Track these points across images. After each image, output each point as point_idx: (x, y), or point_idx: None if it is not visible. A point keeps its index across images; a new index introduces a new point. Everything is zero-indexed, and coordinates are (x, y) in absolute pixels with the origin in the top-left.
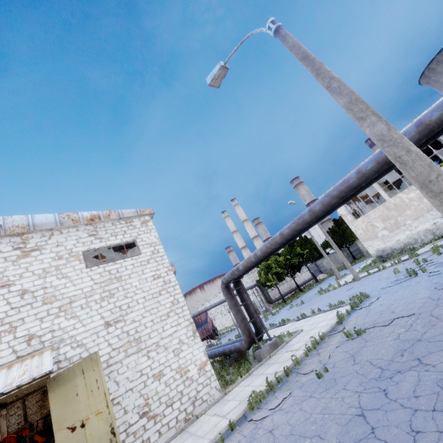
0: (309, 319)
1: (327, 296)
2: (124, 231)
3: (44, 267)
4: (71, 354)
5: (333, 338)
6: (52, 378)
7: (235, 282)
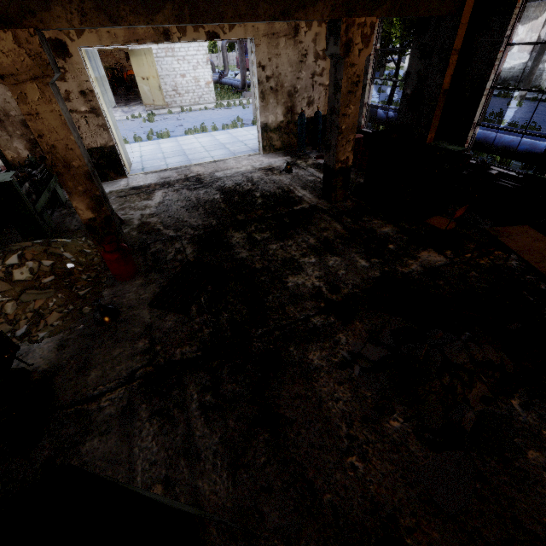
0: None
1: None
2: None
3: None
4: None
5: None
6: (130, 50)
7: None
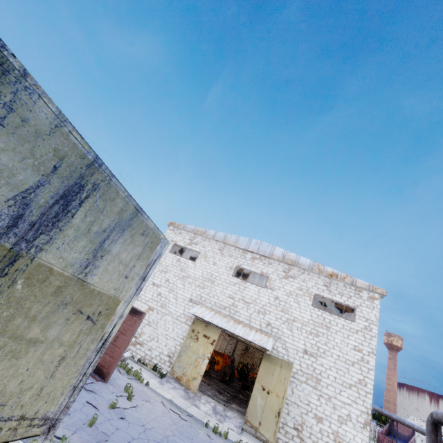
0: None
1: None
2: (350, 296)
3: (291, 290)
4: (280, 350)
5: None
6: (267, 354)
7: None
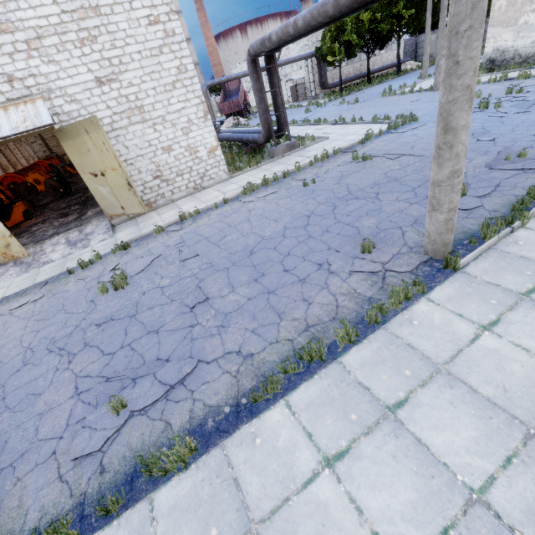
0: (344, 127)
1: (386, 102)
2: None
3: None
4: (68, 109)
5: (344, 156)
6: (57, 130)
7: (267, 56)
